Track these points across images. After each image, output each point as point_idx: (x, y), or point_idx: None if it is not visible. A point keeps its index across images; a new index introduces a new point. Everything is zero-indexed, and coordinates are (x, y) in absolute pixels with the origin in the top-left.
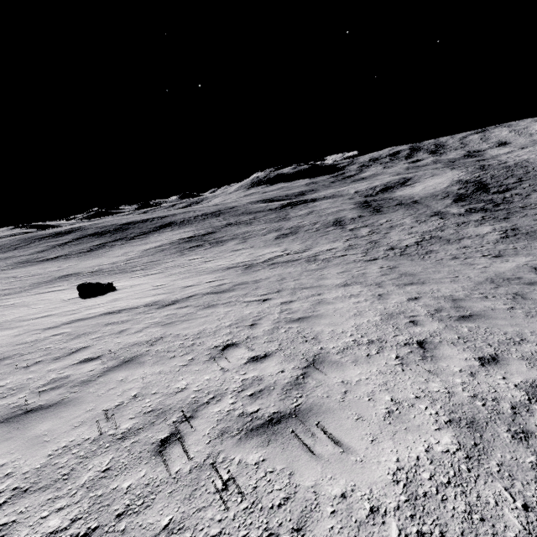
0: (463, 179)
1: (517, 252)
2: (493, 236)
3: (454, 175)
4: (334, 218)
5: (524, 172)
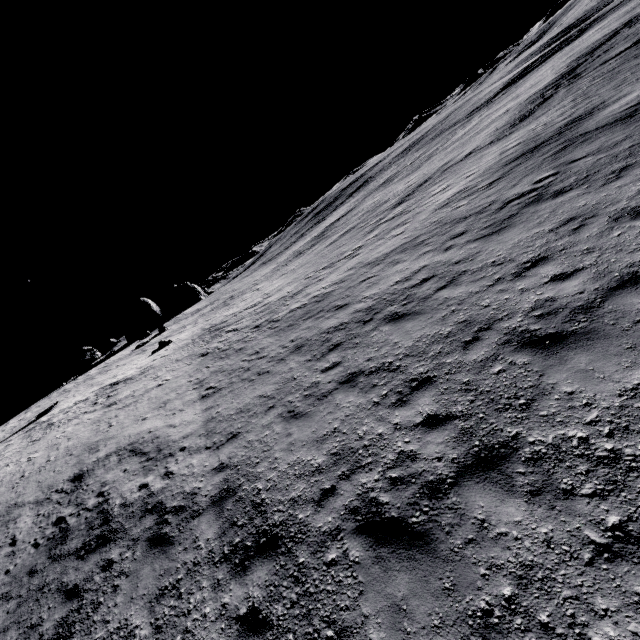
0: None
1: (227, 393)
2: (337, 318)
3: None
4: (441, 165)
5: None
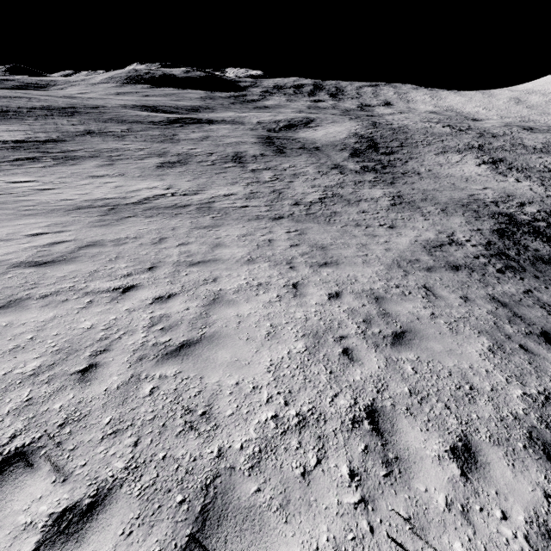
0: (359, 132)
1: (405, 223)
2: (385, 201)
3: (352, 127)
4: (233, 151)
5: (405, 138)
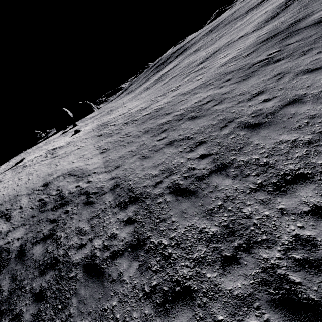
0: None
1: (113, 151)
2: (166, 119)
3: None
4: (226, 42)
5: None
